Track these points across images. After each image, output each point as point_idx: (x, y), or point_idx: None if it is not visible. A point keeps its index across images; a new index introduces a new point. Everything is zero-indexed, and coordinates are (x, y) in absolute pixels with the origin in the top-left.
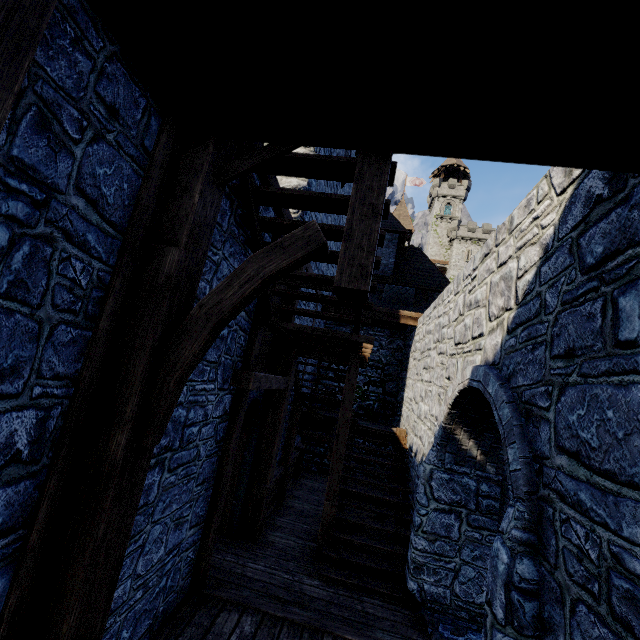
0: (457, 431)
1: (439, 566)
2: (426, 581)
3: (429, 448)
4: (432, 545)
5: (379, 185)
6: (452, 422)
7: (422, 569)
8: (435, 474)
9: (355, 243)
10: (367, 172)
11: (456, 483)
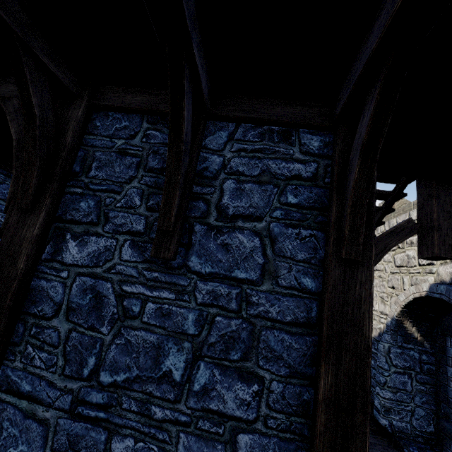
0: (405, 322)
1: (401, 409)
2: (394, 419)
3: (376, 332)
4: (395, 395)
5: (450, 200)
6: (402, 316)
7: (390, 411)
8: (392, 349)
9: (443, 232)
10: (441, 193)
11: (406, 355)
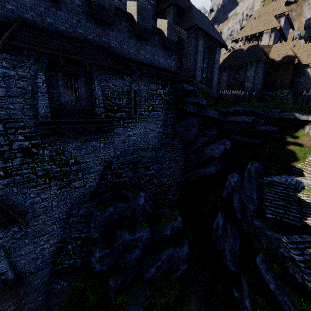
0: None
1: None
2: None
3: None
4: None
5: None
6: None
7: None
8: None
9: None
10: None
11: None
